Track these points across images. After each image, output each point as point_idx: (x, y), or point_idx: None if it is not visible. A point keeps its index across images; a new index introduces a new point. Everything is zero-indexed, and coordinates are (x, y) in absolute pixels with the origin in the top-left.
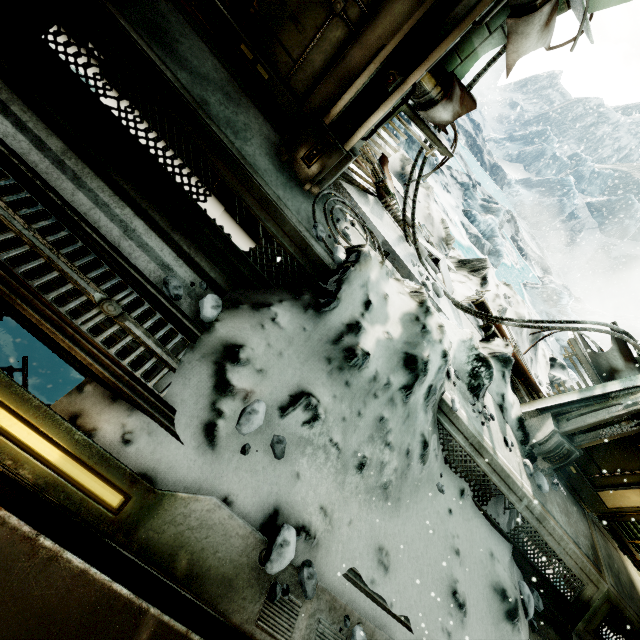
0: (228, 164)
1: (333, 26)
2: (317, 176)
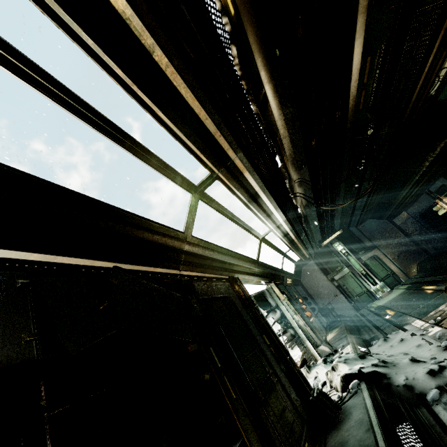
0: (379, 411)
1: (279, 388)
2: (333, 401)
